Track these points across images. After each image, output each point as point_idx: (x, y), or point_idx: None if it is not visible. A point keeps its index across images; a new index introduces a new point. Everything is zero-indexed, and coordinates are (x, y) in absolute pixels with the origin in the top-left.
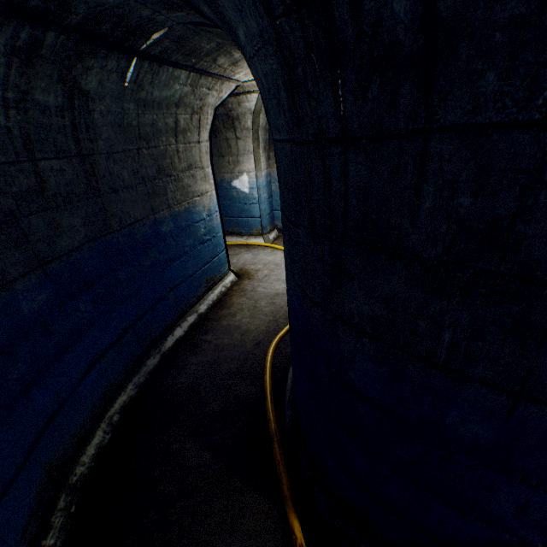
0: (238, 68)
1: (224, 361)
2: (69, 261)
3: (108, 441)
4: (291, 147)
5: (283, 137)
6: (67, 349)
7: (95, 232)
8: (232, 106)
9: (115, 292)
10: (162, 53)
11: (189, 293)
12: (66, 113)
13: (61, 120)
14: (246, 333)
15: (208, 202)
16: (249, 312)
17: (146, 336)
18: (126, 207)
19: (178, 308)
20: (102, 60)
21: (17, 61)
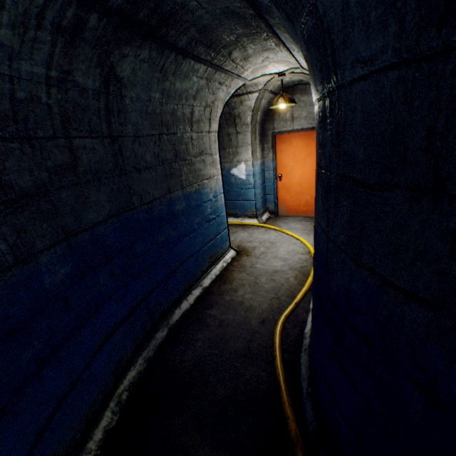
0: (248, 66)
1: (230, 339)
2: (93, 235)
3: (116, 423)
4: (397, 74)
5: (379, 65)
6: (84, 323)
7: (118, 207)
8: (234, 105)
9: (132, 266)
10: (188, 46)
11: (195, 267)
12: (101, 96)
13: (97, 103)
14: (249, 310)
15: (214, 184)
16: (251, 288)
17: (156, 309)
18: (147, 186)
19: (185, 282)
20: (137, 48)
21: (62, 40)
